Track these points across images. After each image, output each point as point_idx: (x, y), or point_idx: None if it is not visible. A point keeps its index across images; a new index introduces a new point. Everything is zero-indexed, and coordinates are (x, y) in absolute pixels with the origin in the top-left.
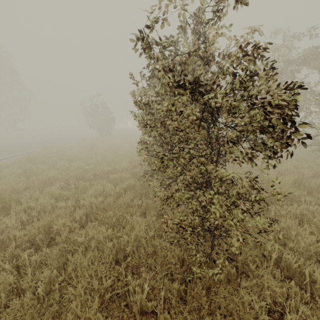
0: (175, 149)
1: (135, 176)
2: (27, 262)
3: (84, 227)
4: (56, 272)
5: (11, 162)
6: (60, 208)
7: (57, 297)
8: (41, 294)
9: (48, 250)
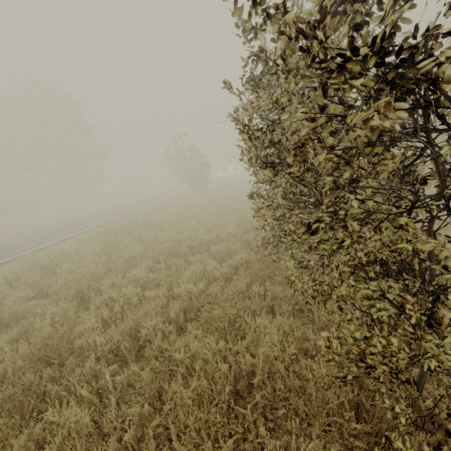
0: (352, 203)
1: (248, 246)
2: (110, 385)
3: (182, 328)
4: (148, 407)
5: (91, 237)
6: (149, 299)
7: (152, 450)
8: (130, 444)
9: (137, 367)
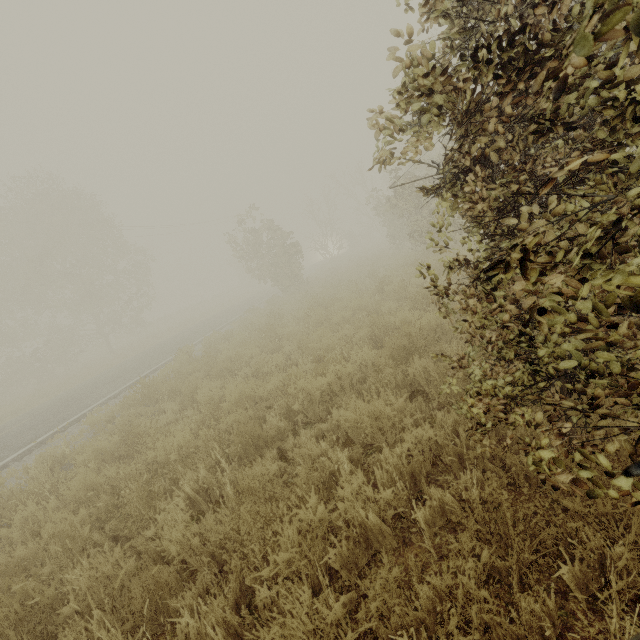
0: None
1: (411, 386)
2: None
3: None
4: None
5: (117, 408)
6: None
7: None
8: None
9: None
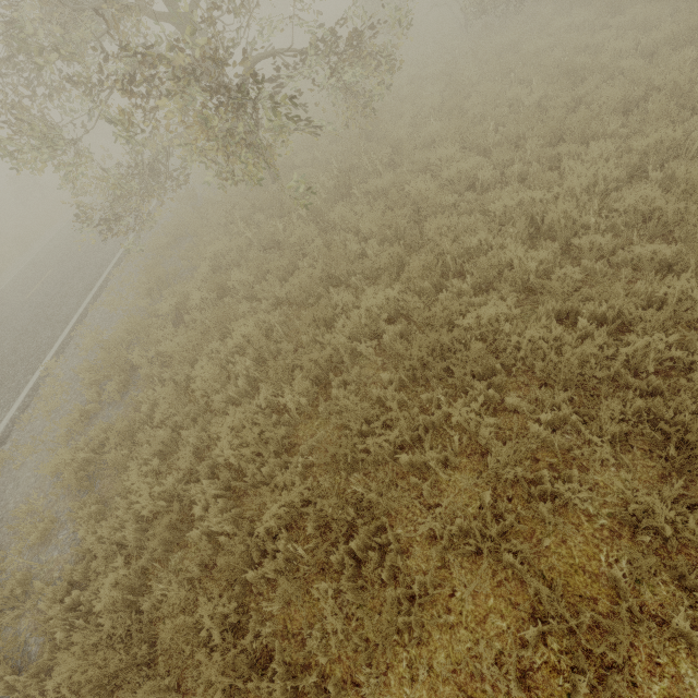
0: None
1: None
2: None
3: None
4: None
5: None
6: None
7: None
8: None
9: None
